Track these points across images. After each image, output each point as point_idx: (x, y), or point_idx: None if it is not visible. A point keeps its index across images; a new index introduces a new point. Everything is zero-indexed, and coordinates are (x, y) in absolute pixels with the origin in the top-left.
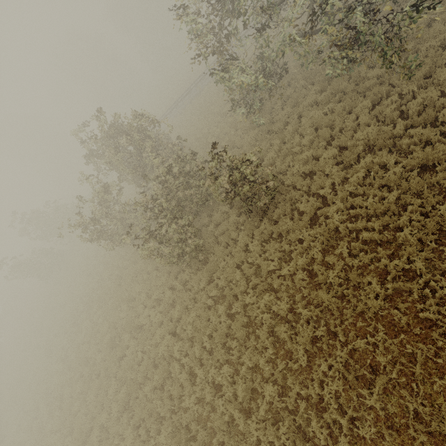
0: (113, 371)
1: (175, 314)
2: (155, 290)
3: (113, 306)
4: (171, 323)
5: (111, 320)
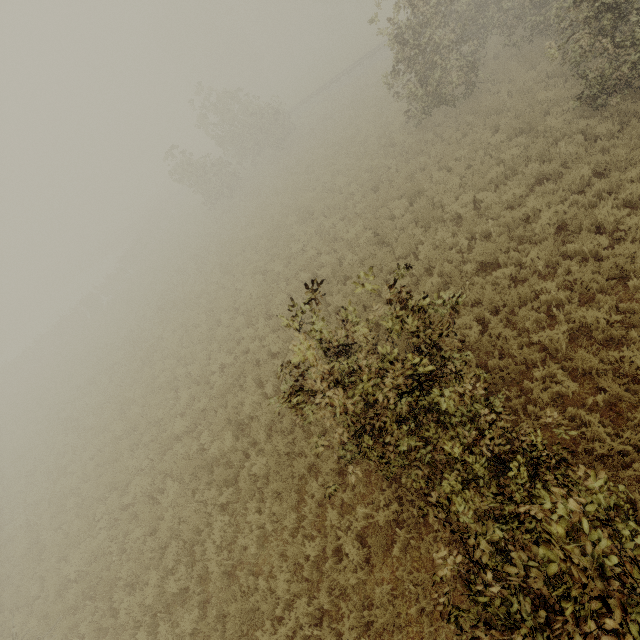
0: (394, 266)
1: (578, 176)
2: (491, 169)
3: (371, 205)
4: (559, 195)
5: (367, 221)
